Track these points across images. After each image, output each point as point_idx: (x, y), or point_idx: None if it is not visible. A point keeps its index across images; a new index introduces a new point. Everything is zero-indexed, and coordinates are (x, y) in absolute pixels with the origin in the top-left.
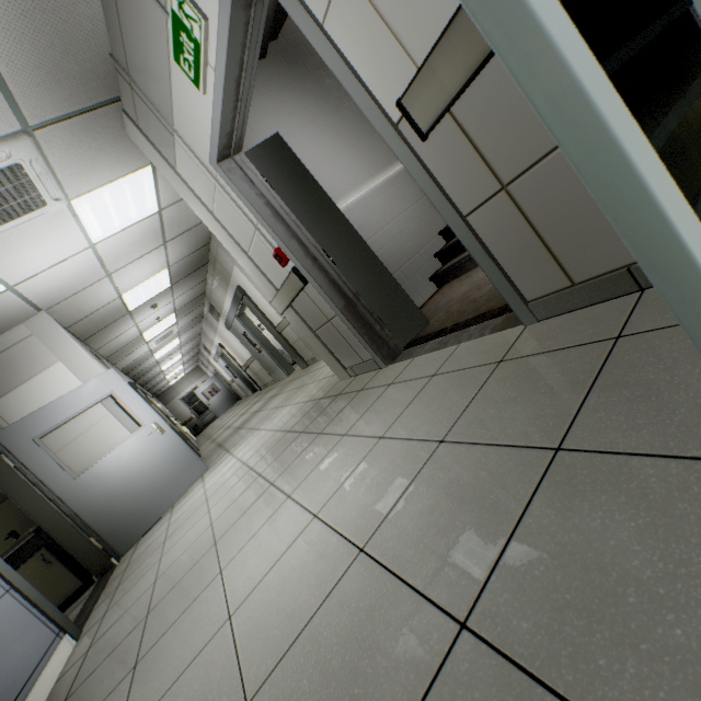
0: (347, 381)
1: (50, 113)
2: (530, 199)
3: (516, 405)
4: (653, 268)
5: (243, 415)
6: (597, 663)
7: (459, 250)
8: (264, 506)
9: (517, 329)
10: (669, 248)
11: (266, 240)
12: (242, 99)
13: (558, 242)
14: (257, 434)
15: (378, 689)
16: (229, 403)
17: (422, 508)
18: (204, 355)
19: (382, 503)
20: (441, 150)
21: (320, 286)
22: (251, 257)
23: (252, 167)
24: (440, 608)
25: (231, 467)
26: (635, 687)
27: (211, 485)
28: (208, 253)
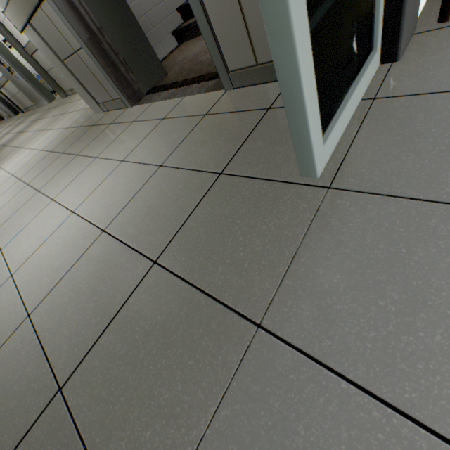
0: (101, 115)
1: None
2: None
3: (207, 146)
4: (277, 58)
5: (8, 134)
6: (209, 269)
7: None
8: (33, 207)
9: (221, 92)
10: (287, 44)
11: None
12: None
13: (253, 24)
14: (23, 152)
15: (108, 295)
16: None
17: (143, 206)
18: None
19: (119, 203)
20: None
21: (58, 8)
22: None
23: None
24: (145, 256)
25: (1, 178)
26: (220, 276)
27: None
28: None
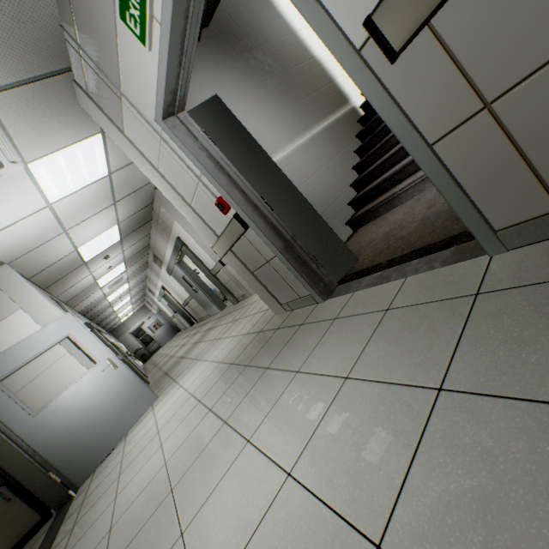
0: (283, 315)
1: (3, 79)
2: (520, 116)
3: (542, 347)
4: None
5: (184, 346)
6: None
7: (370, 198)
8: (221, 450)
9: (480, 259)
10: None
11: (209, 190)
12: (186, 54)
13: (548, 162)
14: (201, 364)
15: None
16: (171, 334)
17: (458, 491)
18: (149, 296)
19: (384, 471)
20: (412, 72)
21: (260, 230)
22: (193, 208)
23: (194, 124)
24: None
25: (179, 397)
26: None
27: (162, 416)
28: (152, 211)
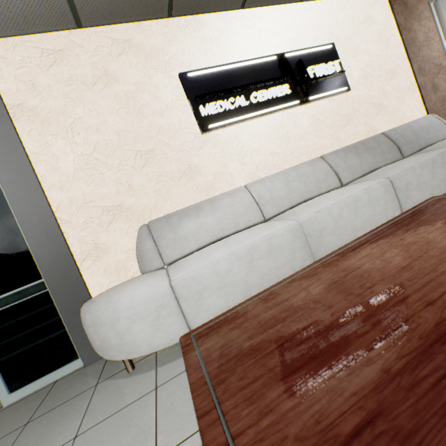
0: None
1: None
2: None
3: None
4: None
5: None
6: None
7: None
8: None
9: None
10: None
11: None
12: None
13: None
14: None
15: None
16: None
17: None
18: None
19: None
20: None
21: None
22: None
23: None
24: None
25: None
26: None
27: None
28: None
